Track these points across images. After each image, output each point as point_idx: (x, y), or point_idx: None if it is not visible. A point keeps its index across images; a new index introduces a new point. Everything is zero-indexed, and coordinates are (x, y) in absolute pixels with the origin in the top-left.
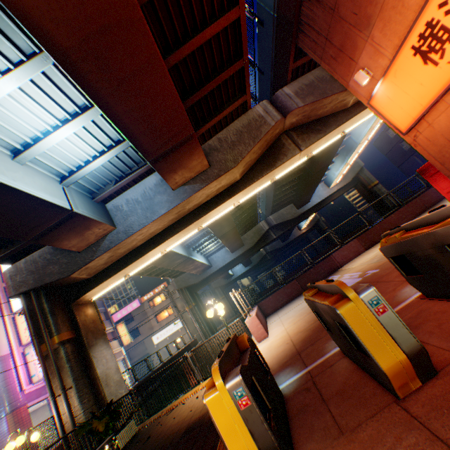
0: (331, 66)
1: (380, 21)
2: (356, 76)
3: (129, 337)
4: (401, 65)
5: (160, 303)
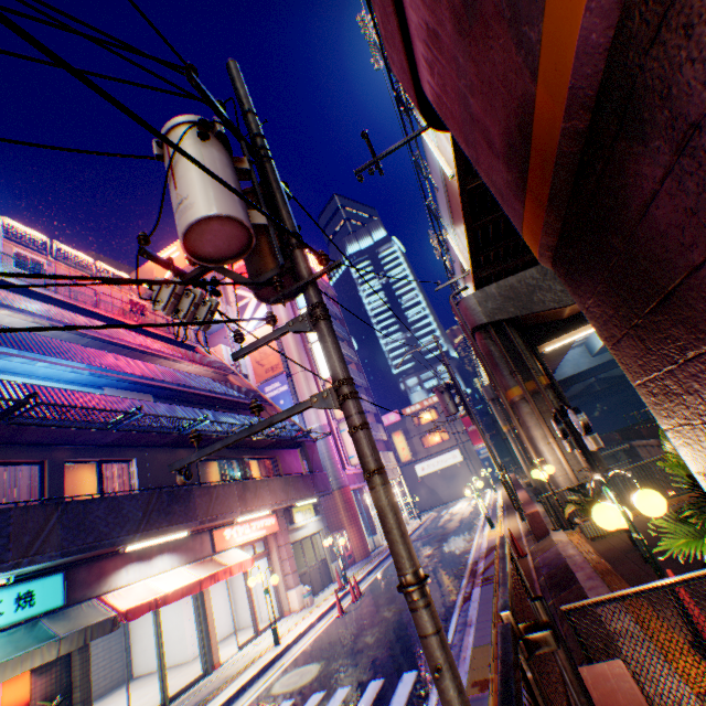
0: None
1: None
2: None
3: (408, 452)
4: None
5: (429, 422)
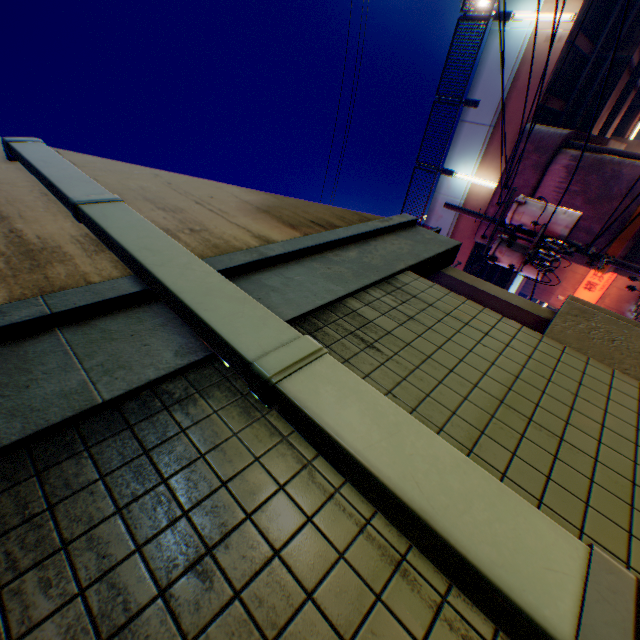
0: (536, 296)
1: (564, 281)
2: (558, 297)
3: None
4: (578, 292)
5: None
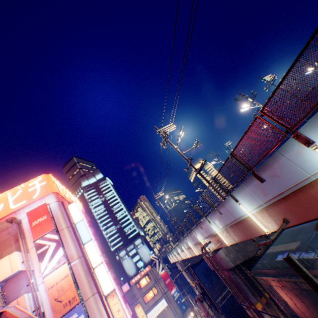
0: None
1: None
2: None
3: (146, 317)
4: None
5: (146, 284)
